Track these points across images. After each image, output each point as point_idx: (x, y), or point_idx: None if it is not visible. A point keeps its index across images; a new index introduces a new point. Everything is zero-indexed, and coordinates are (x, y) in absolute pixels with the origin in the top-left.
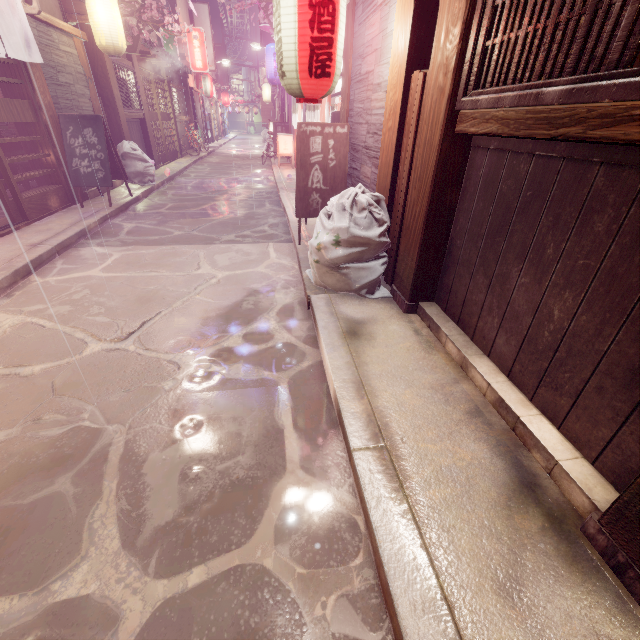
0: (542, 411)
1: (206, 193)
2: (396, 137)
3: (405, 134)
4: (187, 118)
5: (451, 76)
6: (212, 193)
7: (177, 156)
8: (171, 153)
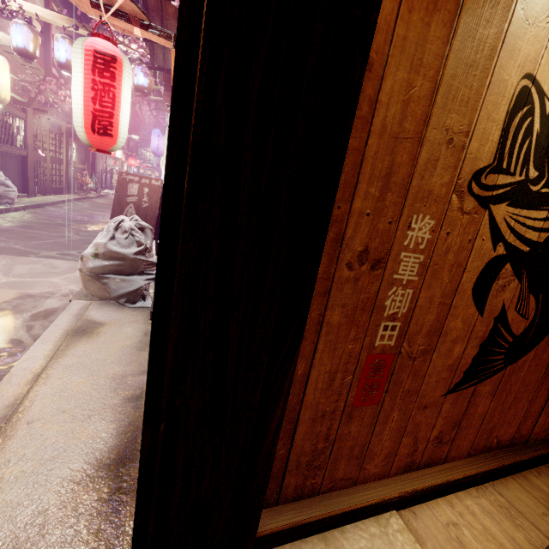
0: None
1: (64, 221)
2: None
3: None
4: (83, 166)
5: None
6: (70, 221)
7: (62, 192)
8: (54, 188)
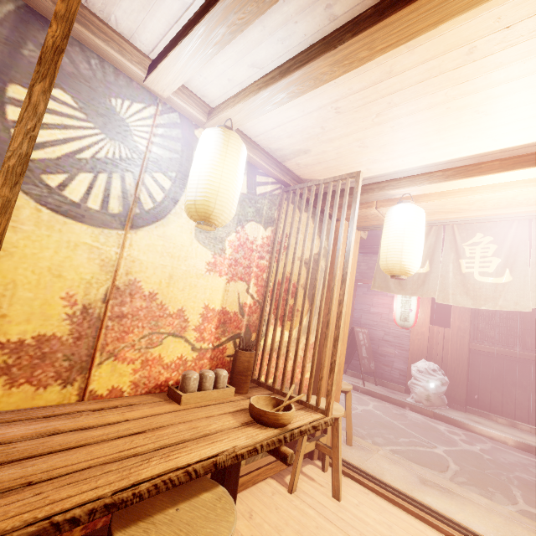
0: None
1: None
2: (427, 343)
3: (434, 343)
4: None
5: (468, 335)
6: None
7: None
8: None
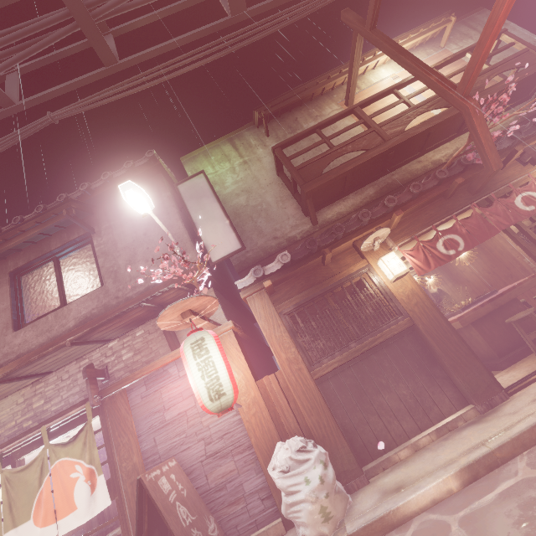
0: (438, 421)
1: None
2: (268, 411)
3: (275, 404)
4: None
5: (303, 362)
6: None
7: None
8: None
